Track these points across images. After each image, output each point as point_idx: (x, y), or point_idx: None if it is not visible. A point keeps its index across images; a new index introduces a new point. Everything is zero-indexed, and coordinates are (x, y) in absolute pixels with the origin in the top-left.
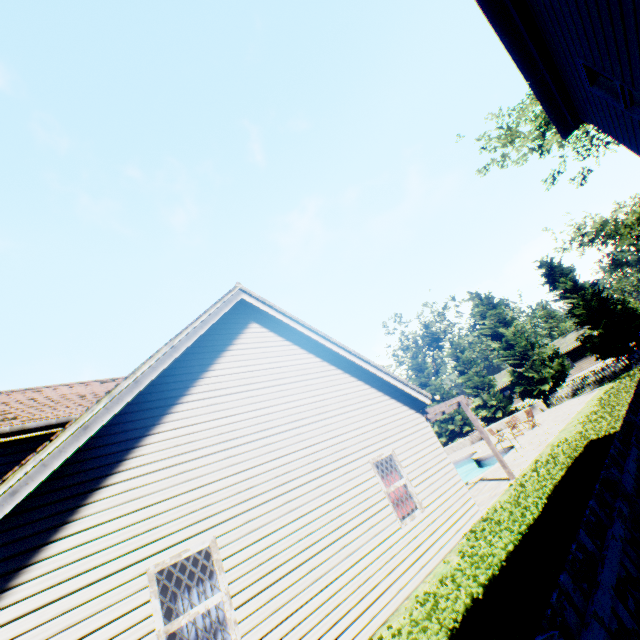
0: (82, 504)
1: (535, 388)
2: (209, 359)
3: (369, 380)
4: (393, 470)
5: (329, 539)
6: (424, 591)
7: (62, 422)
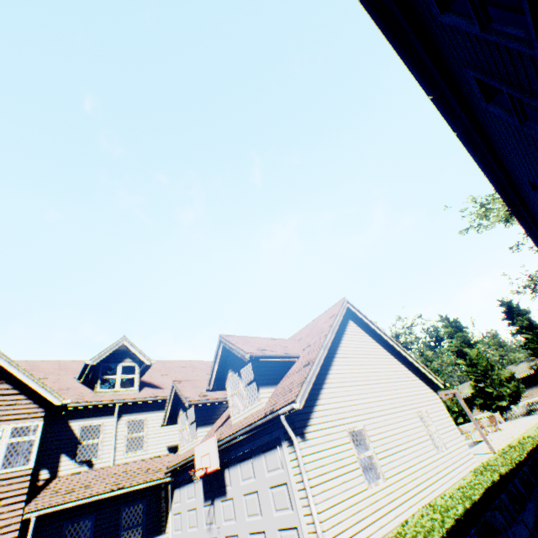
0: (319, 393)
1: (493, 402)
2: (339, 337)
3: (406, 365)
4: (424, 422)
5: (406, 445)
6: (458, 485)
7: (287, 356)
